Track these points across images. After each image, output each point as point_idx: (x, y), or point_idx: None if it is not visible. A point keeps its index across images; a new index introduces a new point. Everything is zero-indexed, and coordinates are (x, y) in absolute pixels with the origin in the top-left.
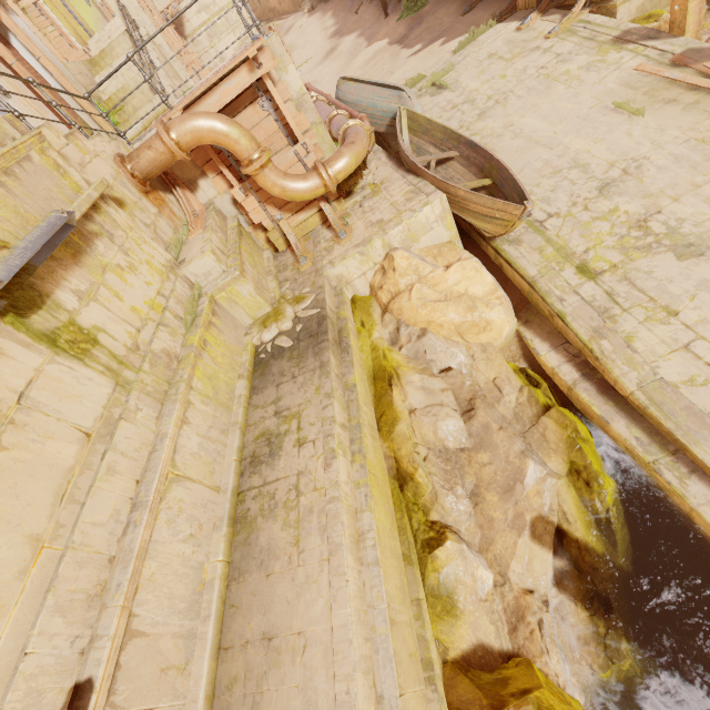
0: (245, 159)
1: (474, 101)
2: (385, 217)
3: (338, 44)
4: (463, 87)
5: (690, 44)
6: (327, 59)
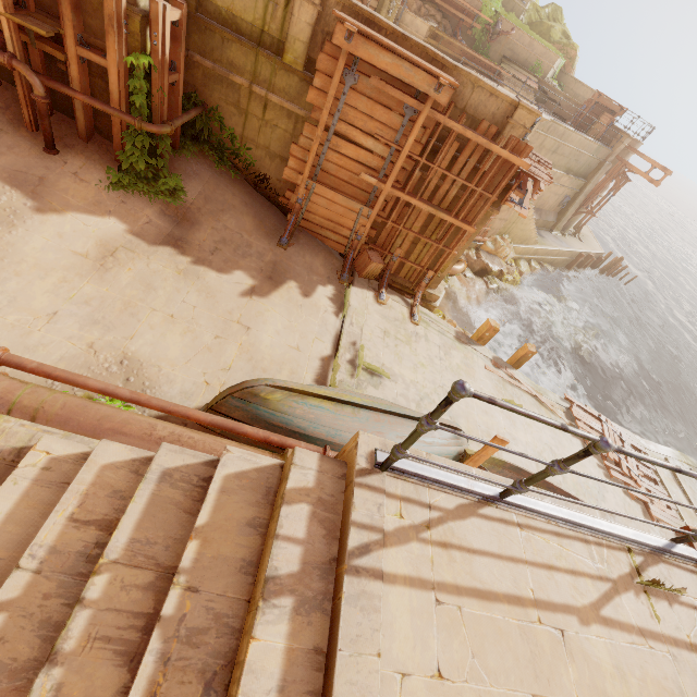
0: None
1: (429, 397)
2: None
3: None
4: (399, 375)
5: (490, 353)
6: None
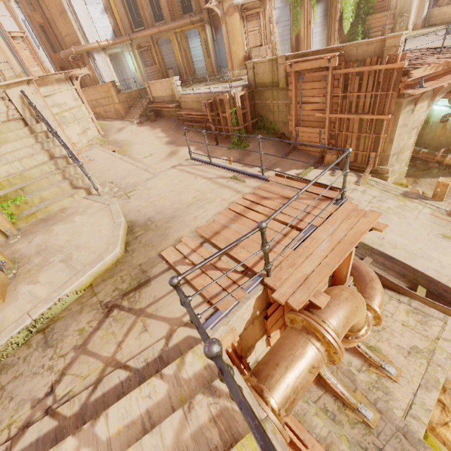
0: (356, 328)
1: None
2: (418, 344)
3: (178, 150)
4: None
5: (450, 207)
6: (172, 158)
